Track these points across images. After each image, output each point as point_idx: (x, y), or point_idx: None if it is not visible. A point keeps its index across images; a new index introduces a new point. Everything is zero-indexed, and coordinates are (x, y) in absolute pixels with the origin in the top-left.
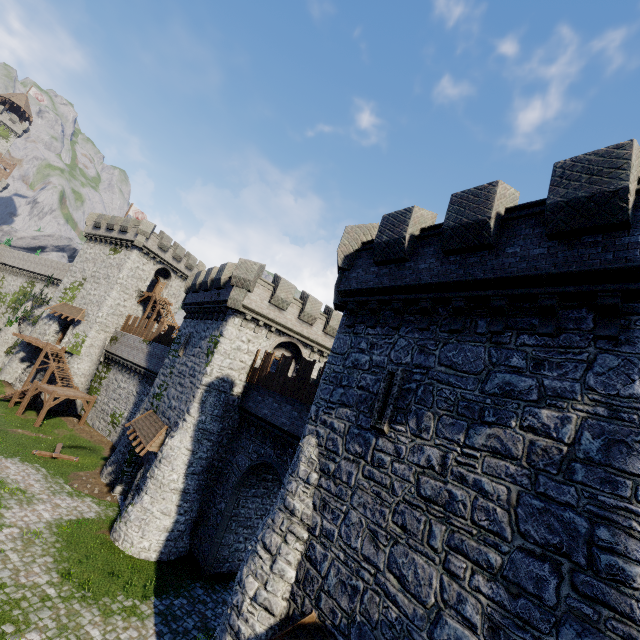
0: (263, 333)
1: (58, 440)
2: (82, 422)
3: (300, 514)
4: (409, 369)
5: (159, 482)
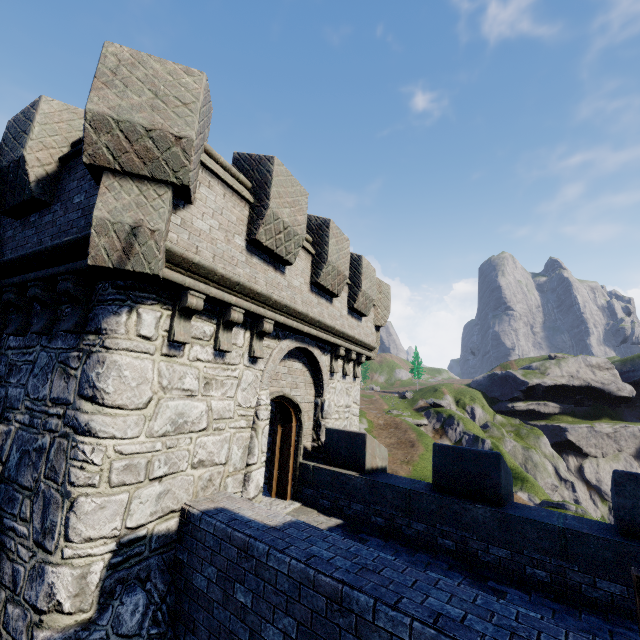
0: None
1: None
2: None
3: None
4: None
5: None
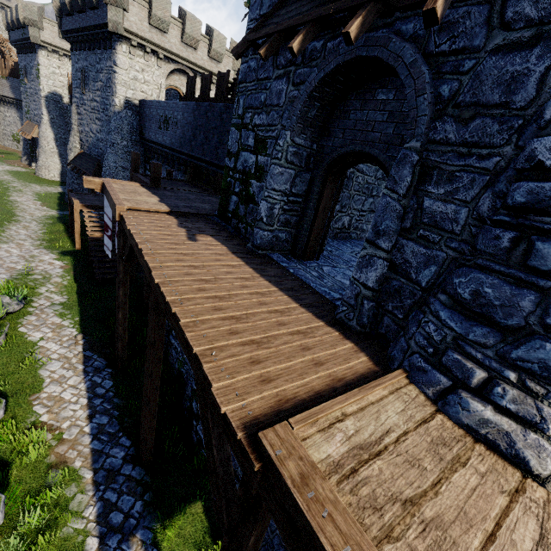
0: (67, 61)
1: None
2: None
3: (76, 129)
4: (85, 68)
5: (45, 149)
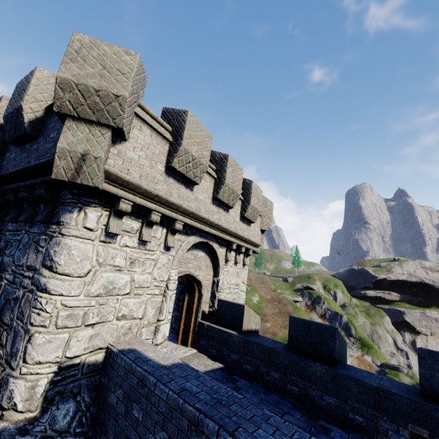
0: None
1: None
2: None
3: None
4: None
5: None
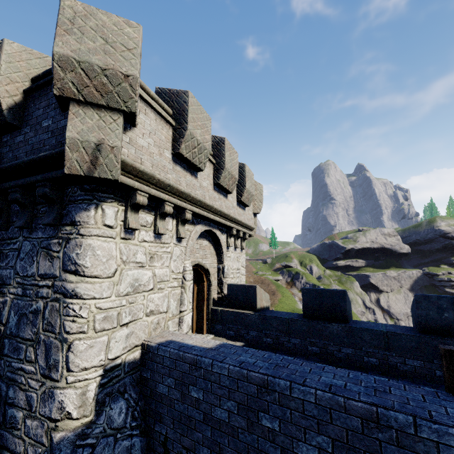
0: None
1: None
2: None
3: None
4: None
5: None
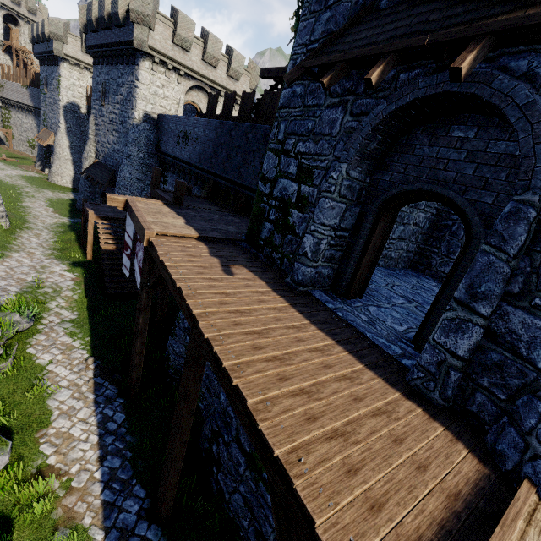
0: (87, 74)
1: (1, 155)
2: (11, 147)
3: (92, 139)
4: (106, 82)
5: (59, 156)
